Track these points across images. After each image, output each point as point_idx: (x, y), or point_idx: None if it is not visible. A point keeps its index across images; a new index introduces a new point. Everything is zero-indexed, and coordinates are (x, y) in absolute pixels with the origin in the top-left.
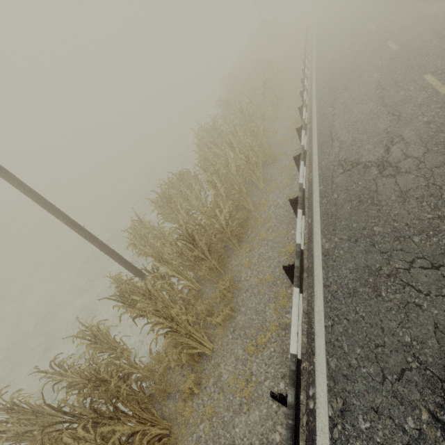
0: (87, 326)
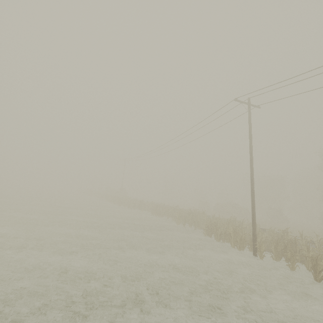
0: (287, 258)
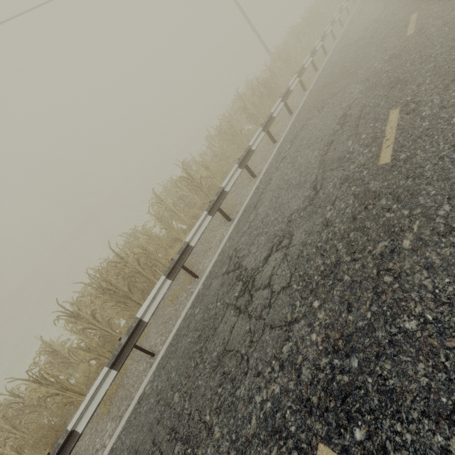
0: None
